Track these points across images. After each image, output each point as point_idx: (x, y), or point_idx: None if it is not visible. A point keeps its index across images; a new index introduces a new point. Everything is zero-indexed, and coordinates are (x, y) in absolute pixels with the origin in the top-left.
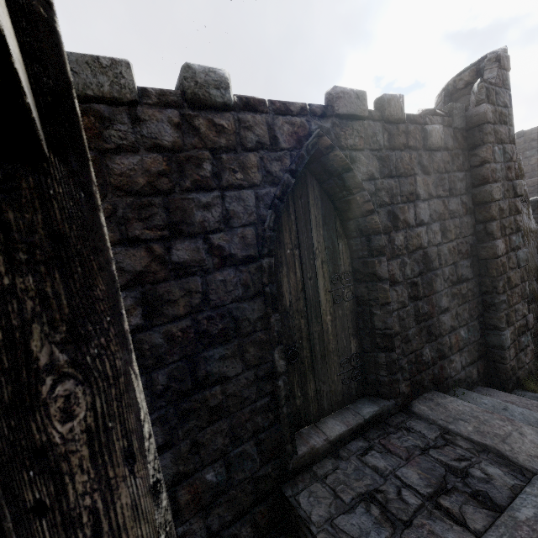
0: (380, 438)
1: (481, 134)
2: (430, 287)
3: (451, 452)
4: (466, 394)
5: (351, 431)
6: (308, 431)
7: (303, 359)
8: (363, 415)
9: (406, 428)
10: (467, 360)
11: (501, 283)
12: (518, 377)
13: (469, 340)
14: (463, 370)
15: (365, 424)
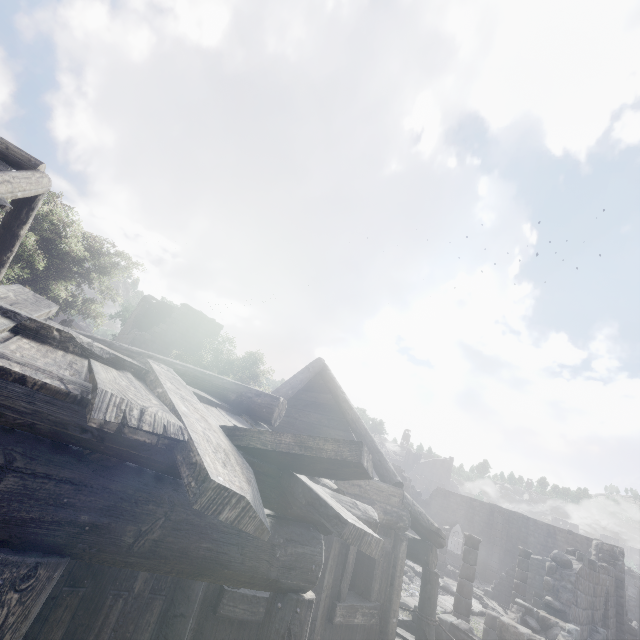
0: None
1: (621, 585)
2: None
3: None
4: None
5: None
6: None
7: None
8: None
9: None
10: None
11: None
12: None
13: None
14: None
15: None
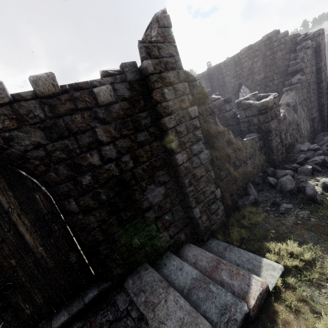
0: (92, 316)
1: (150, 83)
2: (130, 200)
3: (123, 324)
4: (168, 258)
5: (73, 316)
6: (42, 325)
7: (23, 284)
8: (84, 301)
9: (112, 303)
10: (175, 231)
11: (187, 180)
12: (212, 230)
13: (174, 219)
14: (172, 239)
15: (87, 306)
